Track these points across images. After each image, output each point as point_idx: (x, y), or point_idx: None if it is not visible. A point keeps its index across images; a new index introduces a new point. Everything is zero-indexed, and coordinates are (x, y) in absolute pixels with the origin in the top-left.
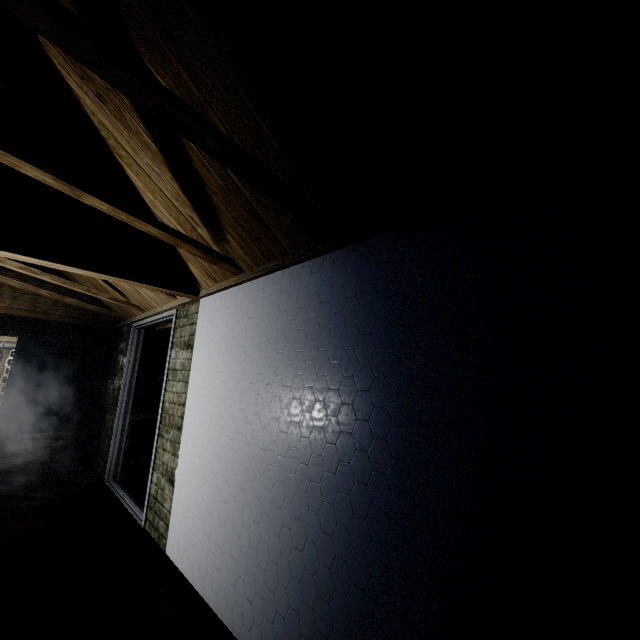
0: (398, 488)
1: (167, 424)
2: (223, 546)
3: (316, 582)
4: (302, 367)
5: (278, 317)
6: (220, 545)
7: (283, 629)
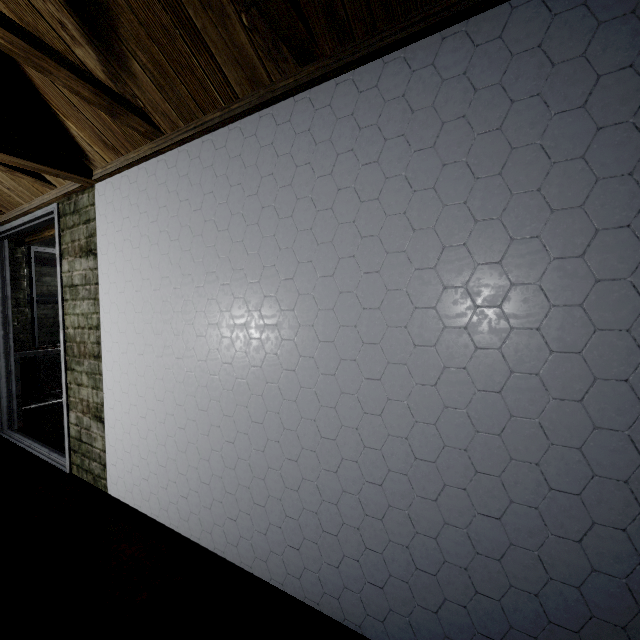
0: (423, 377)
1: (76, 354)
2: (187, 473)
3: (318, 488)
4: (275, 256)
5: (229, 194)
6: (183, 473)
7: (280, 537)
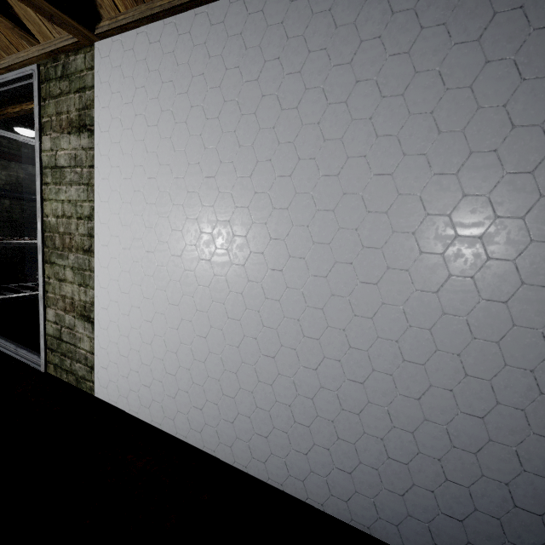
0: None
1: (59, 246)
2: (205, 384)
3: (390, 413)
4: (367, 144)
5: (305, 62)
6: (199, 384)
7: (326, 459)
